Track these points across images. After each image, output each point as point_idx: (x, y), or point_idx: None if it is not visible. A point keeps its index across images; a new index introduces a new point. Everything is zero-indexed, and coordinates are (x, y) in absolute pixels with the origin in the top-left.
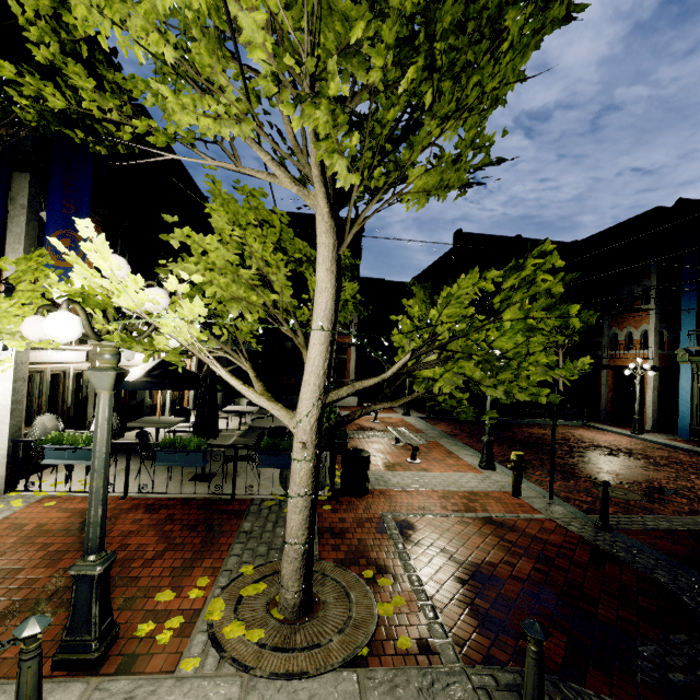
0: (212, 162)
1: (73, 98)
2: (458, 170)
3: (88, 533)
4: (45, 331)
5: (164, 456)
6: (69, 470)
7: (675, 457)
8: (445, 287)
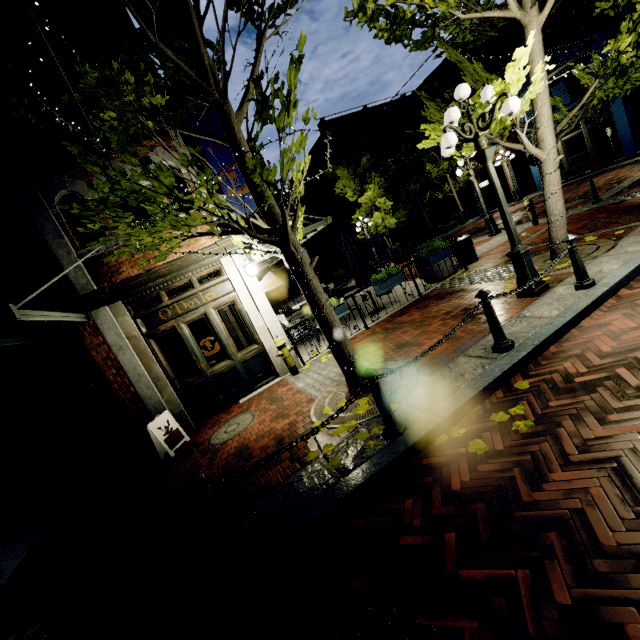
0: (466, 15)
1: (358, 4)
2: None
3: (515, 234)
4: (514, 107)
5: (383, 286)
6: (318, 339)
7: None
8: None
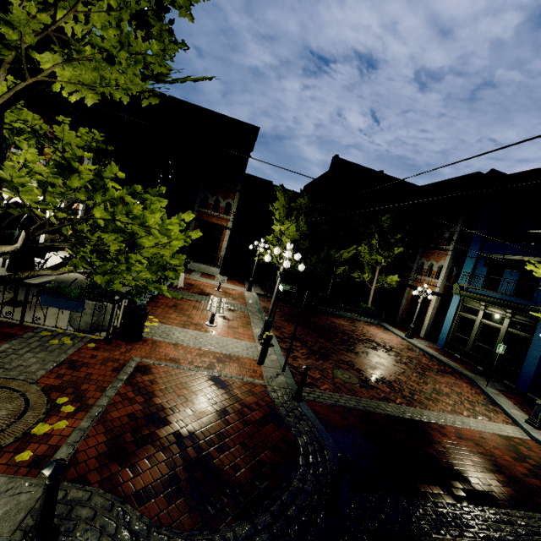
0: None
1: None
2: (124, 72)
3: None
4: None
5: None
6: None
7: (418, 359)
8: (160, 185)
